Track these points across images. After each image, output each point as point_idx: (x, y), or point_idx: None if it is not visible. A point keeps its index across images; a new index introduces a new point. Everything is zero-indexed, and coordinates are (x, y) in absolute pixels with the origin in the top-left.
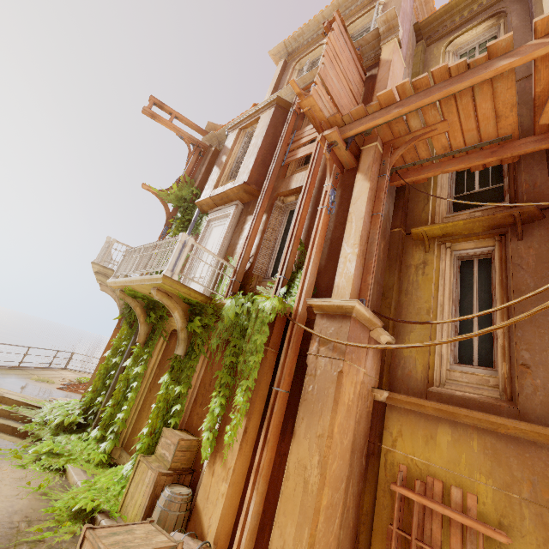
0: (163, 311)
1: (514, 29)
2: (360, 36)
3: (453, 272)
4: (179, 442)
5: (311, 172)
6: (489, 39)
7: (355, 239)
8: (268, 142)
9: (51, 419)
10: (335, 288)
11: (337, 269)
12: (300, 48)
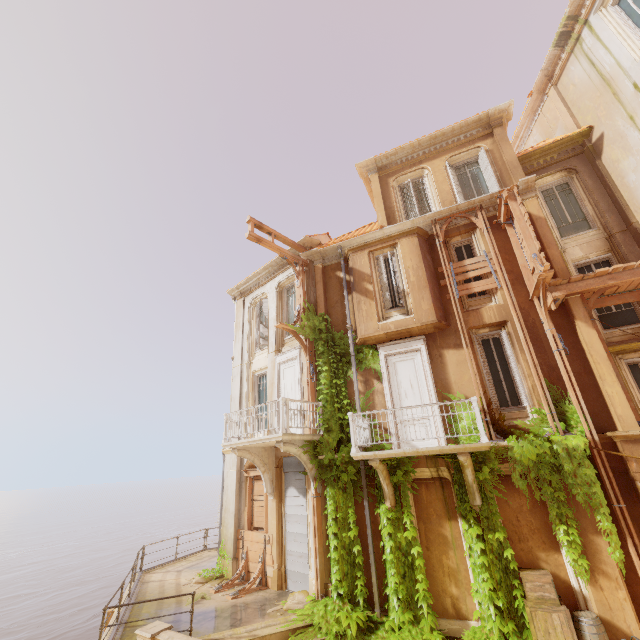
0: (407, 466)
1: (592, 188)
2: (461, 168)
3: (631, 376)
4: (551, 579)
5: (520, 315)
6: (562, 184)
7: (612, 377)
8: (429, 274)
9: (340, 630)
10: (619, 418)
11: (610, 403)
12: (394, 166)
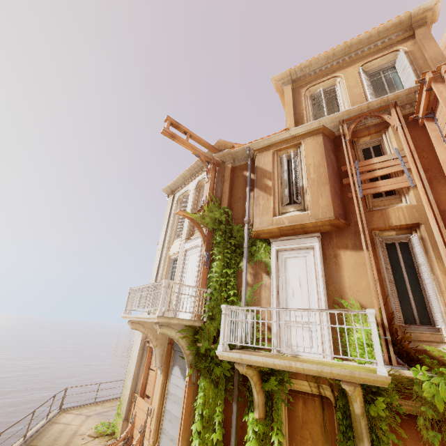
0: (283, 374)
1: None
2: (376, 74)
3: None
4: None
5: (439, 216)
6: None
7: None
8: (331, 171)
9: None
10: None
11: None
12: (307, 77)
